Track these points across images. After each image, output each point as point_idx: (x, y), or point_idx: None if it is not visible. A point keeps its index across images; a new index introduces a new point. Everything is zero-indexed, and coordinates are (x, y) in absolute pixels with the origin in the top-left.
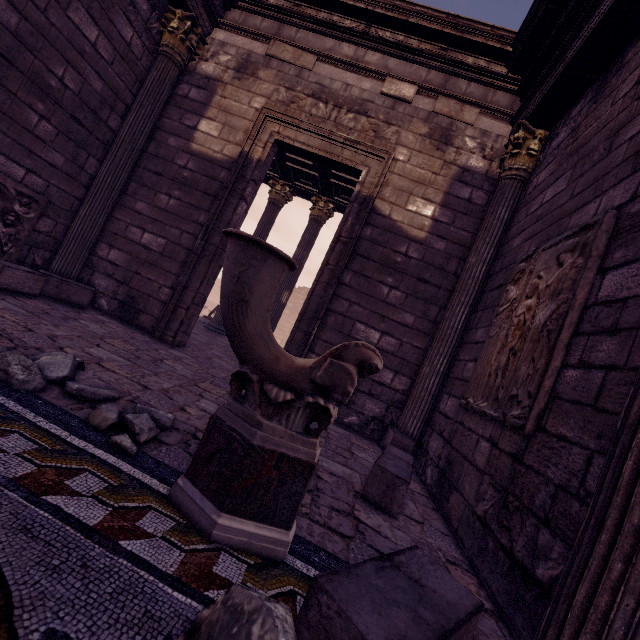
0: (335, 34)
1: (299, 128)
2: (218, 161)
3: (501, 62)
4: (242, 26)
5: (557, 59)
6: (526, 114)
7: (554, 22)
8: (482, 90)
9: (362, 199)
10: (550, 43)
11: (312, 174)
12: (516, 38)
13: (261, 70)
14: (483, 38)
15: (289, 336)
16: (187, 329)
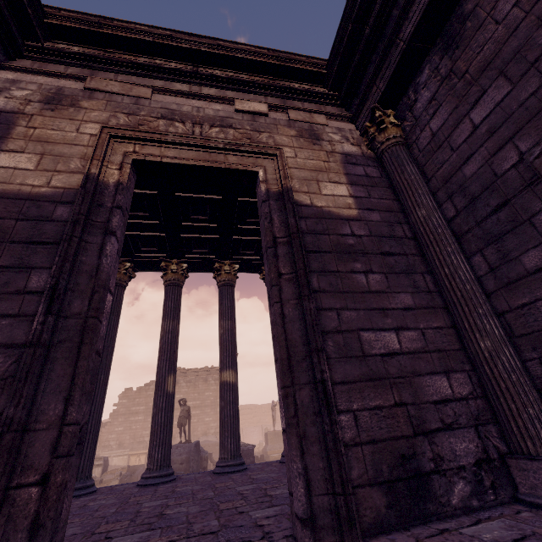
0: (162, 75)
1: (162, 143)
2: (45, 196)
3: (319, 85)
4: (39, 68)
5: (386, 49)
6: (373, 101)
7: (359, 39)
8: (315, 106)
9: (275, 195)
10: (362, 54)
11: (158, 235)
12: (328, 61)
13: (83, 101)
14: (302, 66)
15: (287, 407)
16: (53, 535)
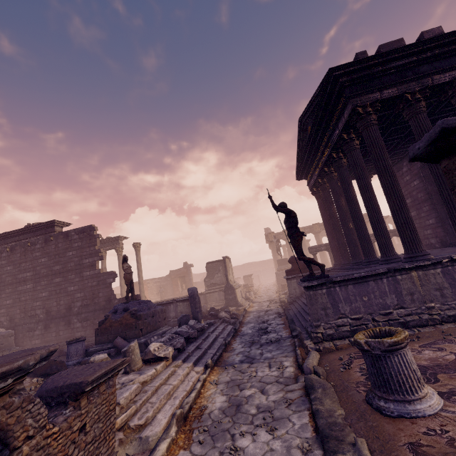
0: None
1: None
2: None
3: None
4: None
5: None
6: None
7: None
8: None
9: None
10: None
11: None
12: None
13: None
14: None
15: None
16: None
